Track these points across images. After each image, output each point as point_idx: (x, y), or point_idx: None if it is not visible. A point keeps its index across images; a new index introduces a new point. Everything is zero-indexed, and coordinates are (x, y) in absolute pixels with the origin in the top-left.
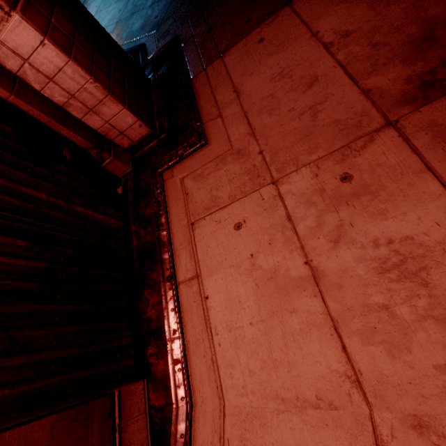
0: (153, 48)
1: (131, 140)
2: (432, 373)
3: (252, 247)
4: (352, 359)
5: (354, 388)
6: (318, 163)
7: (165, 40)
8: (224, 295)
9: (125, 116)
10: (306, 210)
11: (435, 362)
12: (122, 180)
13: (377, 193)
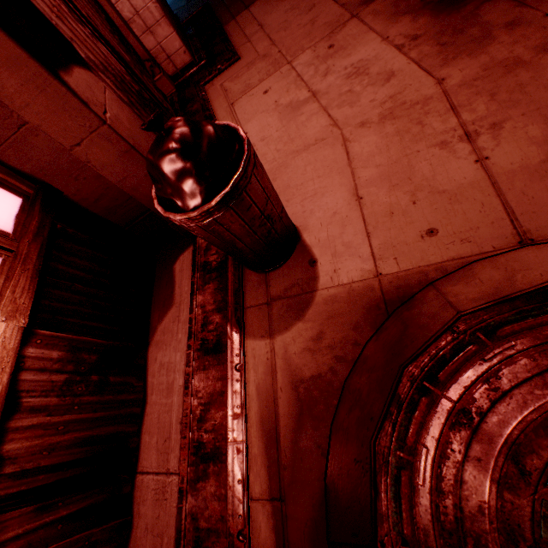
0: (185, 16)
1: (175, 67)
2: (368, 105)
3: (276, 98)
4: (333, 118)
5: (334, 128)
6: (315, 45)
7: (196, 8)
8: (258, 127)
9: (174, 40)
10: (309, 68)
11: (370, 100)
12: (167, 99)
13: (347, 48)
